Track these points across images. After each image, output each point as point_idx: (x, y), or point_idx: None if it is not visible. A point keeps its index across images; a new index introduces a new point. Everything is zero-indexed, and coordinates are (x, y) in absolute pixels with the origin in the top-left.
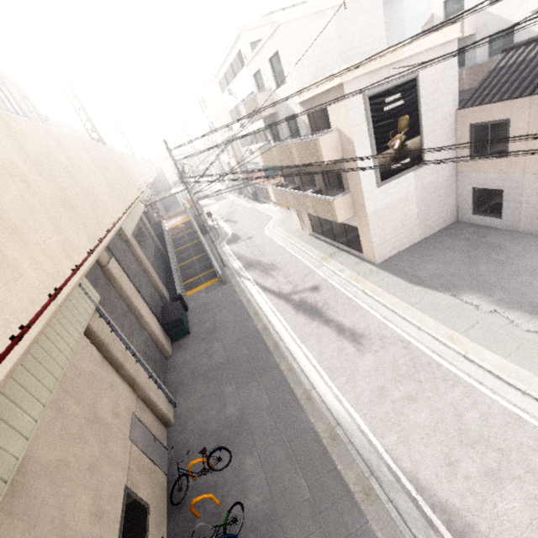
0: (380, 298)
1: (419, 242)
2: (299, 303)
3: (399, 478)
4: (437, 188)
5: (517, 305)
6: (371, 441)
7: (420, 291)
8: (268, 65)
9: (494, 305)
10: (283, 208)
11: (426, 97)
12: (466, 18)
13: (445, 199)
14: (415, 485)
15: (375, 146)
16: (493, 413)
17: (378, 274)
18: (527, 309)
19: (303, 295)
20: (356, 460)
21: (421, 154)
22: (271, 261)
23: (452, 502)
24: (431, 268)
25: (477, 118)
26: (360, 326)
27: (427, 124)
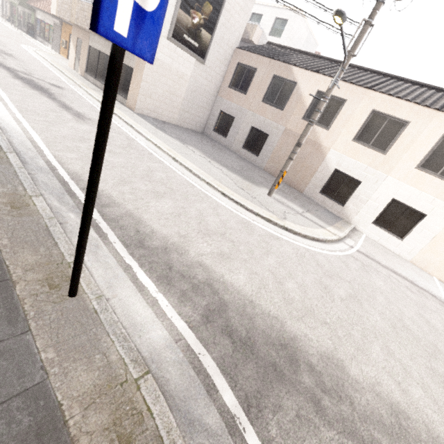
0: (125, 119)
1: (174, 124)
2: (25, 78)
3: (56, 170)
4: (203, 94)
5: (217, 161)
6: (40, 148)
7: (161, 132)
8: None
9: (205, 156)
10: (62, 56)
11: (227, 13)
12: (257, 30)
13: (203, 109)
14: (74, 177)
15: None
16: (177, 178)
17: (133, 114)
18: (221, 164)
19: (37, 80)
20: None
21: (206, 52)
22: (12, 53)
23: (109, 193)
24: (175, 132)
25: (243, 60)
26: (92, 116)
27: (219, 35)
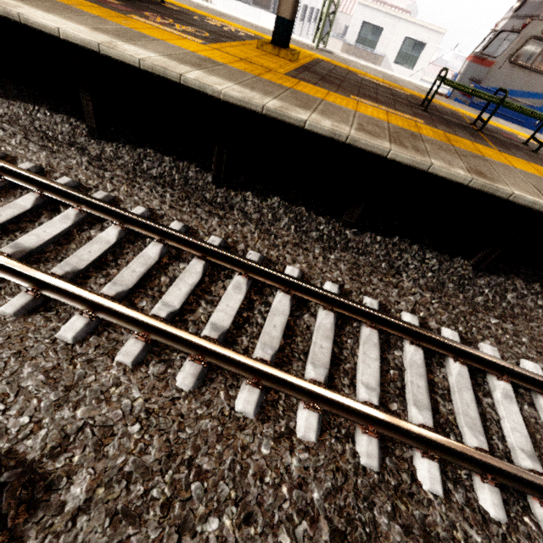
0: None
1: None
2: None
3: None
4: None
5: None
6: None
7: None
8: (402, 39)
9: None
10: None
11: None
12: None
13: None
14: None
15: None
16: None
17: None
18: None
19: None
20: None
21: None
22: None
23: None
24: None
25: None
26: None
27: None
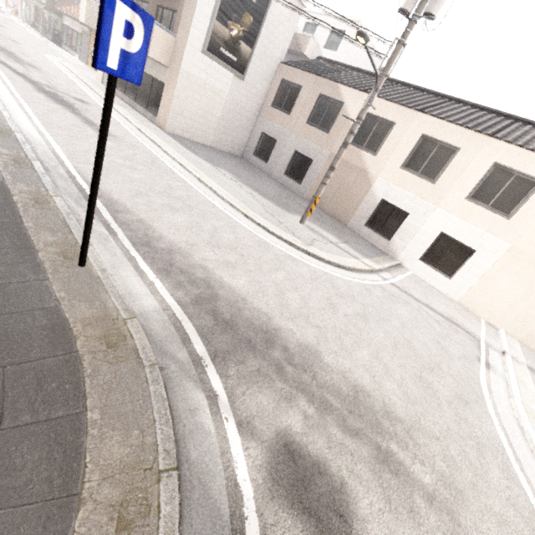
0: (152, 137)
1: (209, 146)
2: (49, 92)
3: (76, 179)
4: (242, 113)
5: (249, 186)
6: (62, 159)
7: (191, 153)
8: None
9: (236, 180)
10: (90, 67)
11: (270, 25)
12: (311, 42)
13: (243, 130)
14: None
15: (218, 8)
16: (198, 198)
17: (162, 133)
18: (254, 189)
19: (61, 94)
20: (25, 150)
21: (246, 67)
22: (36, 64)
23: (124, 202)
24: (208, 154)
25: (287, 76)
26: (116, 133)
27: (260, 48)
